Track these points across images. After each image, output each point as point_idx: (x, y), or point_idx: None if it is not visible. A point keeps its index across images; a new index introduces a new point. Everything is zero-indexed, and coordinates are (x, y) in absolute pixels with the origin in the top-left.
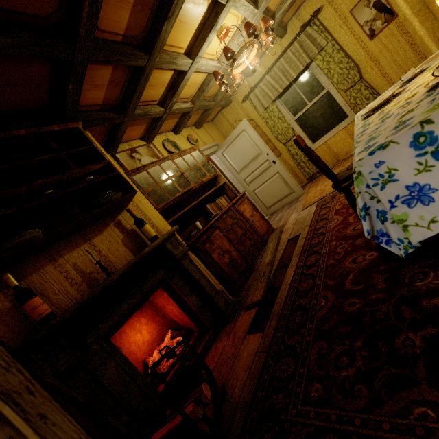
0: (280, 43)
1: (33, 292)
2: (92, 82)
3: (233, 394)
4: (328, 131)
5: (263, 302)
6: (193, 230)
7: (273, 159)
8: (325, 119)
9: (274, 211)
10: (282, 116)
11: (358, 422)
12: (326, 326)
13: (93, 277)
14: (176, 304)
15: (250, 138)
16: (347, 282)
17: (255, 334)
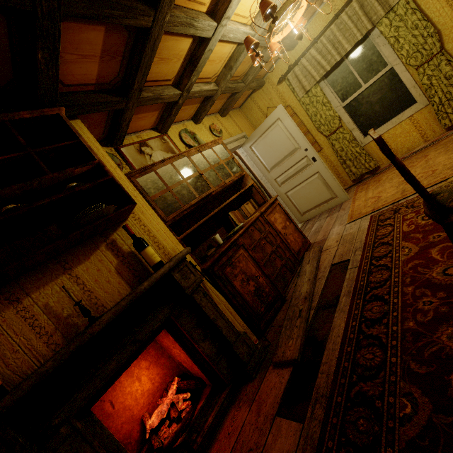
0: (333, 4)
1: None
2: (77, 51)
3: None
4: (386, 121)
5: (299, 361)
6: (212, 243)
7: (313, 156)
8: (383, 106)
9: (309, 218)
10: (327, 102)
11: None
12: None
13: (71, 322)
14: (184, 351)
15: (285, 130)
16: (452, 380)
17: (290, 421)
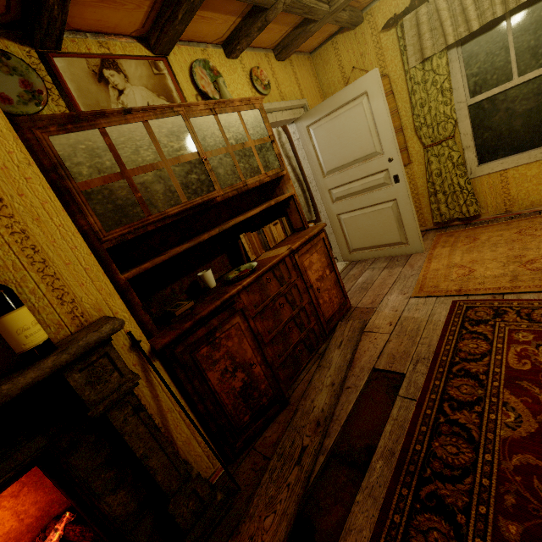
0: None
1: None
2: None
3: None
4: (522, 150)
5: None
6: (199, 280)
7: (397, 173)
8: (529, 124)
9: (358, 259)
10: (448, 89)
11: None
12: None
13: None
14: (72, 503)
15: (370, 116)
16: None
17: None
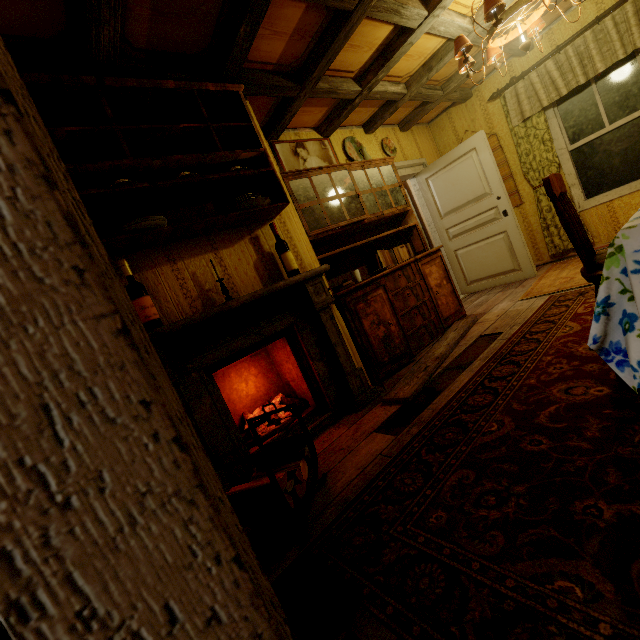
0: (599, 0)
1: (146, 290)
2: (271, 26)
3: (334, 486)
4: (624, 183)
5: (410, 401)
6: (348, 280)
7: (505, 208)
8: (626, 161)
9: (475, 290)
10: (548, 140)
11: (476, 566)
12: (485, 455)
13: (211, 296)
14: (298, 364)
15: (479, 165)
16: (542, 413)
17: (385, 434)
